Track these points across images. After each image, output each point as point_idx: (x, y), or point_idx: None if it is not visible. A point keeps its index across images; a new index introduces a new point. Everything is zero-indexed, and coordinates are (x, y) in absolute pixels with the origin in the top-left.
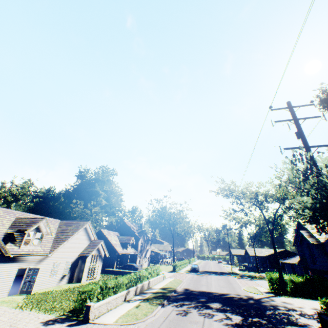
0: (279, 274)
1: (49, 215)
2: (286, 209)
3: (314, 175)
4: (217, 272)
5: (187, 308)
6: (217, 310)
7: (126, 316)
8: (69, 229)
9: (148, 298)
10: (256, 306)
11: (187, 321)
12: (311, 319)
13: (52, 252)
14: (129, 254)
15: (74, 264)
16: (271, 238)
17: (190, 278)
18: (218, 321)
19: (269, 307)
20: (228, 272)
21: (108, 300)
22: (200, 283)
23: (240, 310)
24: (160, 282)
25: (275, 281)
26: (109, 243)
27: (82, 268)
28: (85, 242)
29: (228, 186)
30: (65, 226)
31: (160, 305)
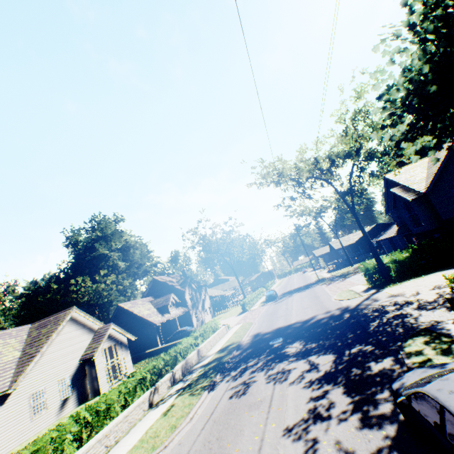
0: (375, 260)
1: (49, 314)
2: (364, 164)
3: (401, 5)
4: (300, 288)
5: (251, 374)
6: (296, 358)
7: (137, 449)
8: (43, 334)
9: (192, 381)
10: (354, 322)
11: (245, 408)
12: (437, 308)
13: (13, 385)
14: (176, 318)
15: (77, 376)
16: (354, 216)
17: (264, 313)
18: (296, 382)
19: (372, 315)
20: (314, 282)
21: (104, 433)
22: (276, 316)
23: (331, 340)
24: (221, 340)
25: (373, 271)
26: (138, 317)
27: (94, 376)
28: (83, 338)
29: (272, 167)
30: (38, 330)
31: (206, 391)
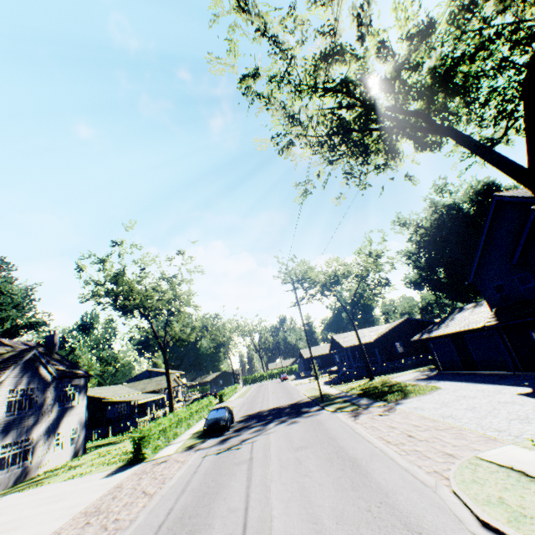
0: None
1: None
2: None
3: None
4: (283, 409)
5: None
6: None
7: None
8: None
9: None
10: None
11: None
12: None
13: None
14: None
15: None
16: None
17: (167, 502)
18: None
19: None
20: (311, 401)
21: None
22: None
23: None
24: None
25: None
26: None
27: None
28: None
29: None
30: None
31: None
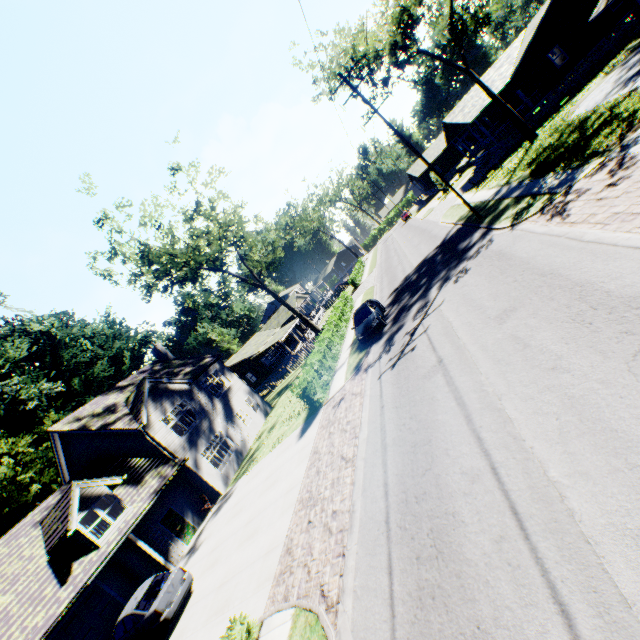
0: None
1: None
2: None
3: None
4: (433, 261)
5: None
6: None
7: None
8: None
9: None
10: None
11: None
12: None
13: None
14: (130, 539)
15: None
16: None
17: (375, 472)
18: None
19: None
20: (462, 228)
21: None
22: None
23: None
24: None
25: None
26: None
27: None
28: None
29: None
30: None
31: None
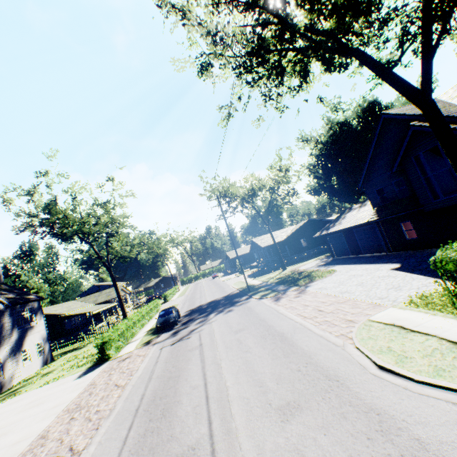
0: None
1: None
2: None
3: None
4: (219, 301)
5: None
6: None
7: None
8: None
9: None
10: None
11: None
12: None
13: None
14: None
15: None
16: (433, 107)
17: (139, 390)
18: None
19: None
20: (240, 292)
21: None
22: (170, 442)
23: None
24: None
25: None
26: None
27: None
28: None
29: None
30: None
31: None
